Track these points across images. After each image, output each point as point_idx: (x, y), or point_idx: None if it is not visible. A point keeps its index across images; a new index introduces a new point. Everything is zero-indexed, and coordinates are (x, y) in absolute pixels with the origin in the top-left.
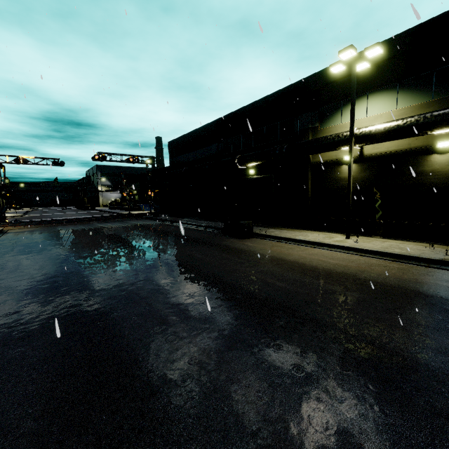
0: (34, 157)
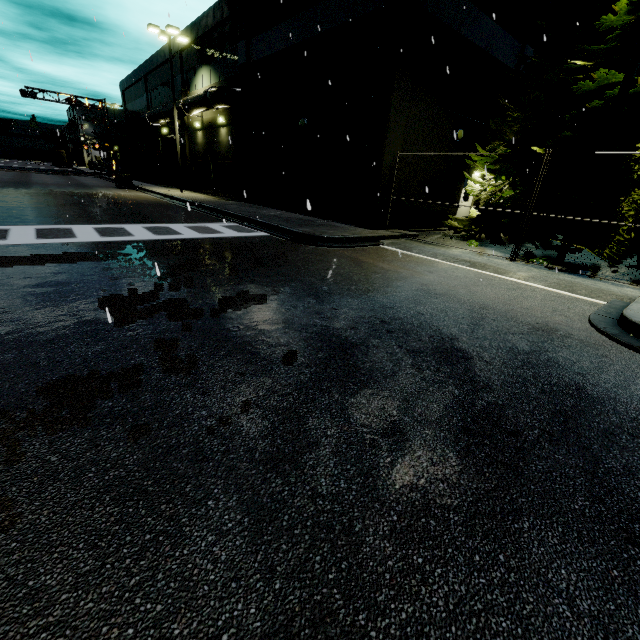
0: None
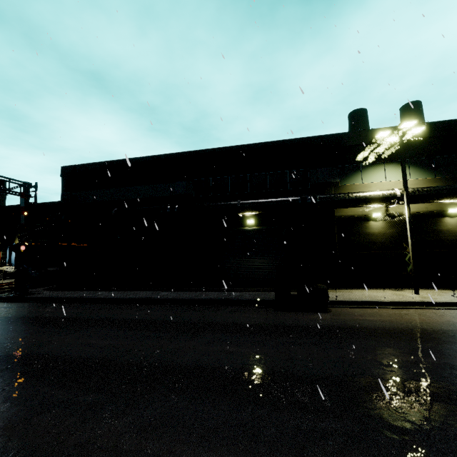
0: None
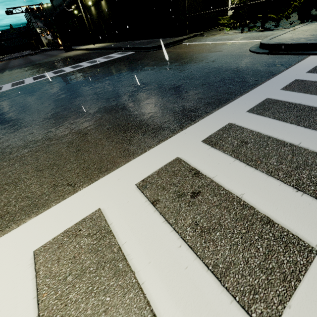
0: None
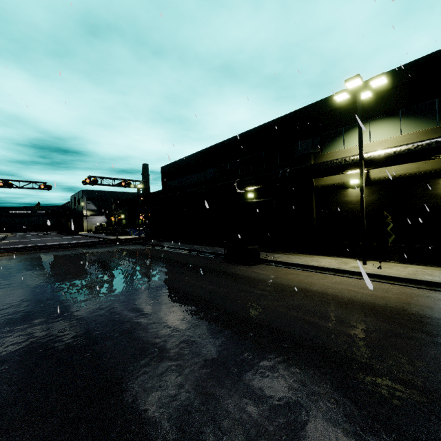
0: (20, 180)
